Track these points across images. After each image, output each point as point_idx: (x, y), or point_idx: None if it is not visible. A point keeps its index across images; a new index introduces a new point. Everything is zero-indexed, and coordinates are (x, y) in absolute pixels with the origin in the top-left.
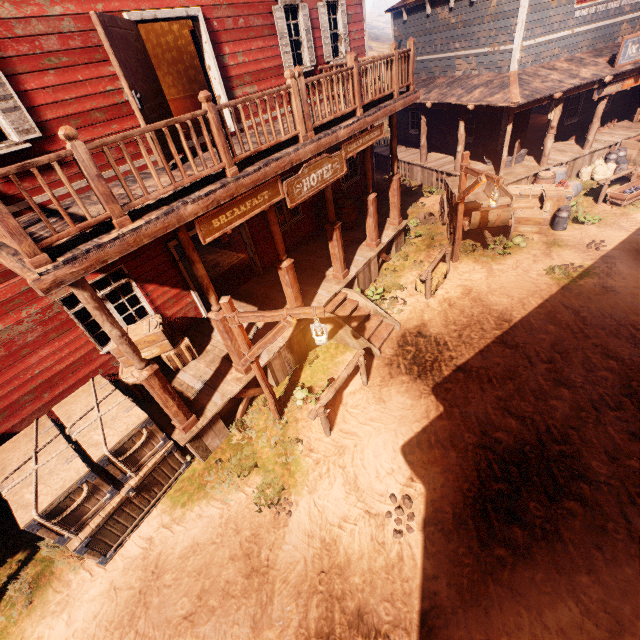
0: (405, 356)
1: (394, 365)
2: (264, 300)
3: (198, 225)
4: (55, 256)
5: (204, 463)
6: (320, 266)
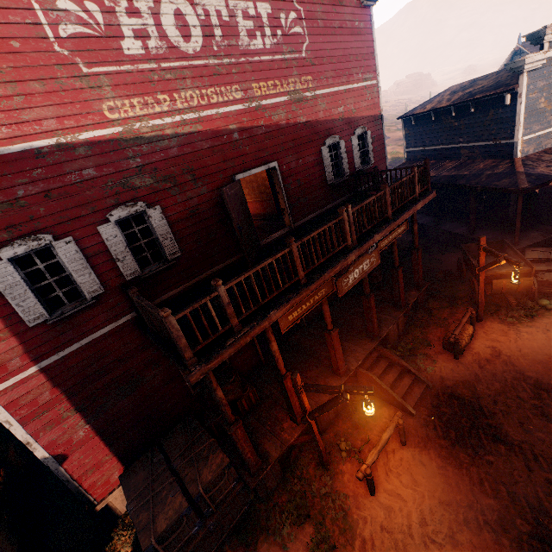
0: (440, 418)
1: (430, 426)
2: (309, 352)
3: (280, 322)
4: (198, 355)
5: (263, 503)
6: (354, 323)
